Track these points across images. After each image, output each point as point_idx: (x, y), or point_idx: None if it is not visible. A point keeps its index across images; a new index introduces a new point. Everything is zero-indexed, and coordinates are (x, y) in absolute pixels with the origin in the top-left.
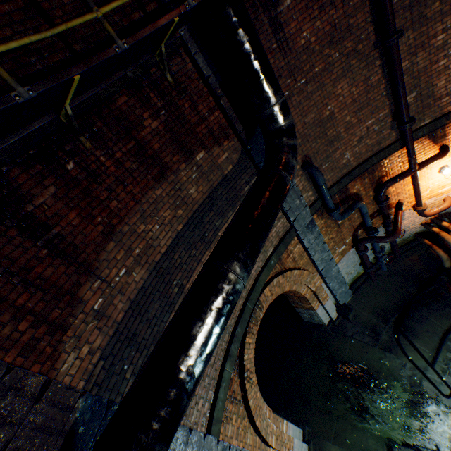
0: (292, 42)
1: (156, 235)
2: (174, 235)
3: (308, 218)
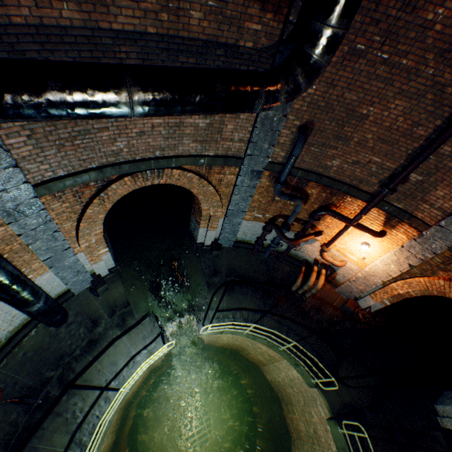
0: (424, 2)
1: (121, 4)
2: (140, 29)
3: (259, 167)
